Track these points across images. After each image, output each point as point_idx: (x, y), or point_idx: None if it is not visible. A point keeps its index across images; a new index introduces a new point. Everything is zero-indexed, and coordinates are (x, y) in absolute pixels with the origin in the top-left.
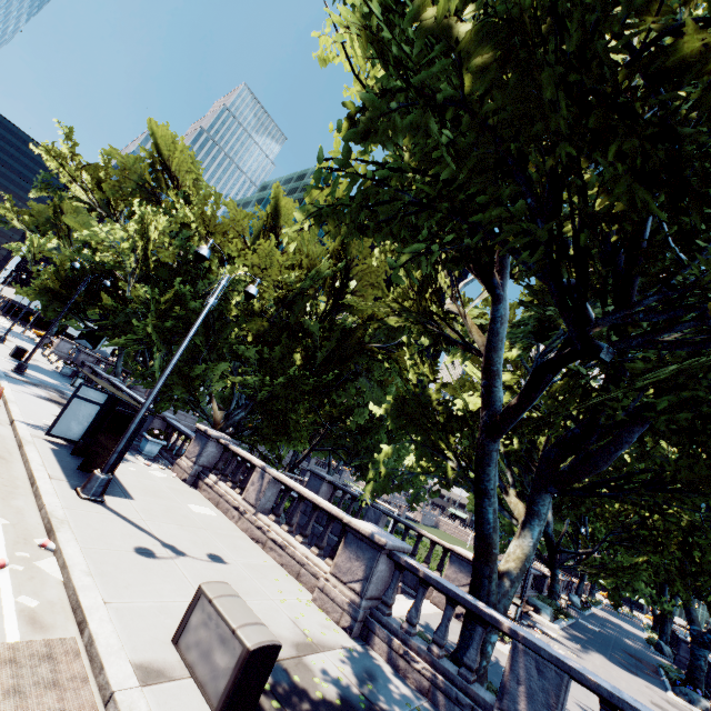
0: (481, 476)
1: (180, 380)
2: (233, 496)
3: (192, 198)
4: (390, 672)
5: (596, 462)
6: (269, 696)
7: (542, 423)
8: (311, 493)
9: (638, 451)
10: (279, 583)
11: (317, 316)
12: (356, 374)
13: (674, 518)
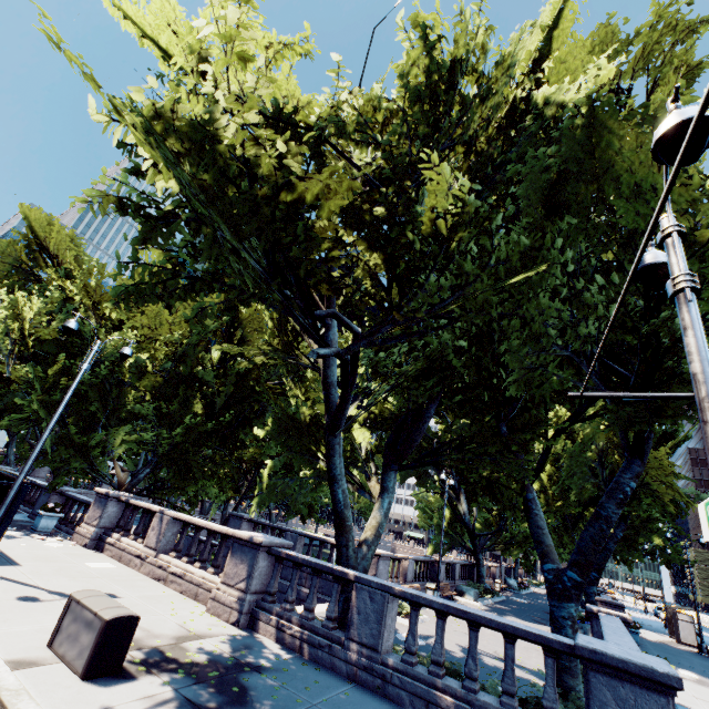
0: (330, 466)
1: (77, 451)
2: (136, 546)
3: (75, 272)
4: (269, 644)
5: (413, 437)
6: (137, 665)
7: (394, 419)
8: (207, 522)
9: (445, 423)
10: (174, 604)
11: (213, 365)
12: (259, 412)
13: (465, 464)
